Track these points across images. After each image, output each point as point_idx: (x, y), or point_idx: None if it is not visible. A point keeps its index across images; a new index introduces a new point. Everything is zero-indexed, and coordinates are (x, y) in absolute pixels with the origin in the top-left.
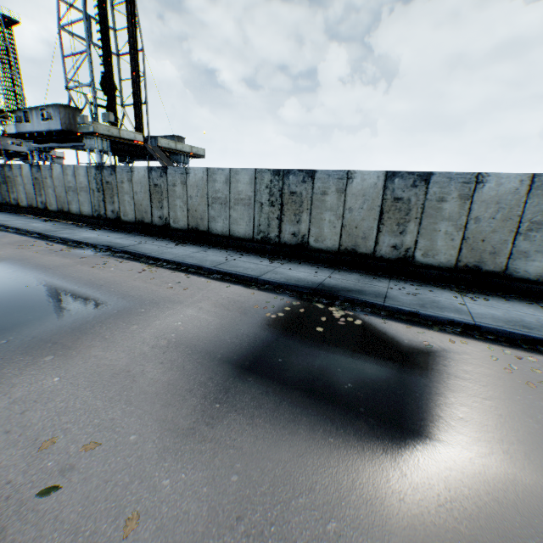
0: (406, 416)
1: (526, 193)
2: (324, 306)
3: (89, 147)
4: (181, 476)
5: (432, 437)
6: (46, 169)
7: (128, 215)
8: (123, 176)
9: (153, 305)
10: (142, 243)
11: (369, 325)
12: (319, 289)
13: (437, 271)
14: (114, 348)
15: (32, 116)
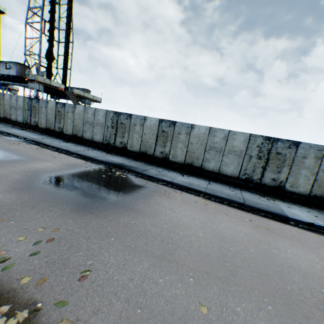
0: (108, 196)
1: (208, 134)
2: (115, 170)
3: (31, 87)
4: (9, 196)
5: (110, 201)
6: (1, 94)
7: (43, 124)
8: (43, 104)
9: (33, 160)
10: (45, 139)
11: (127, 177)
12: (117, 164)
13: (177, 165)
14: (4, 168)
15: (0, 65)
